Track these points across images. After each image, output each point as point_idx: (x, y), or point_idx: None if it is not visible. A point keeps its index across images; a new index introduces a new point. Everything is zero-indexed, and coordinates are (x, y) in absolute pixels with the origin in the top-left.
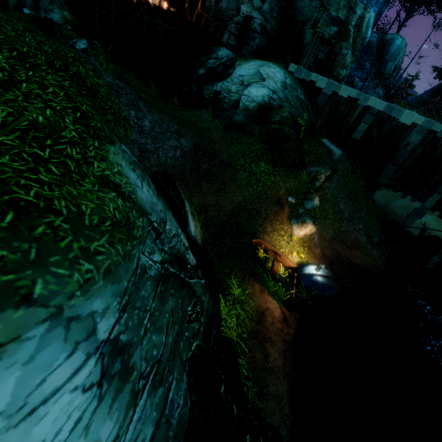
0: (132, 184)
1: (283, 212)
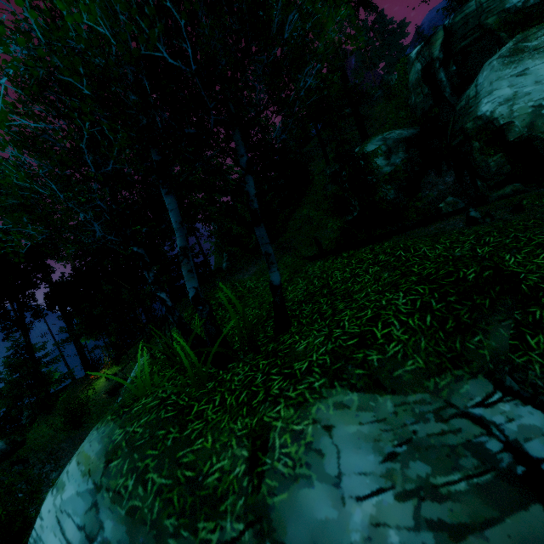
0: (316, 469)
1: None
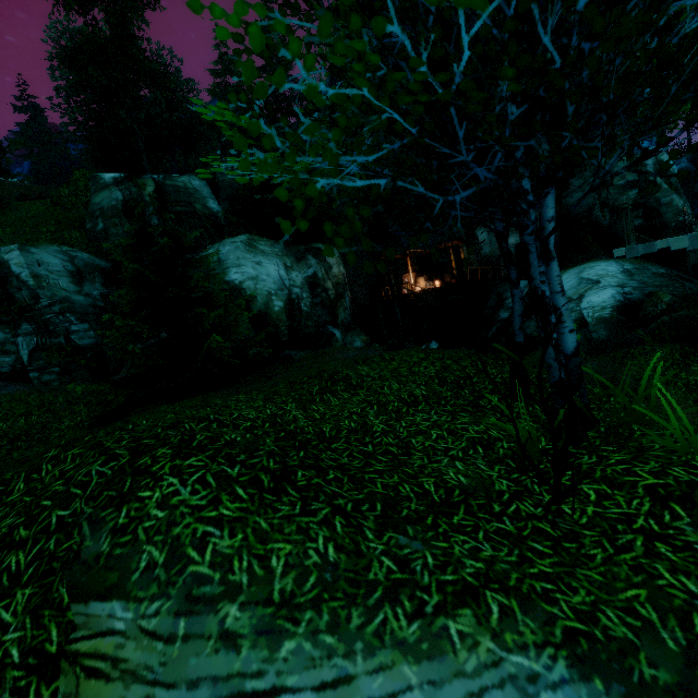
0: None
1: None
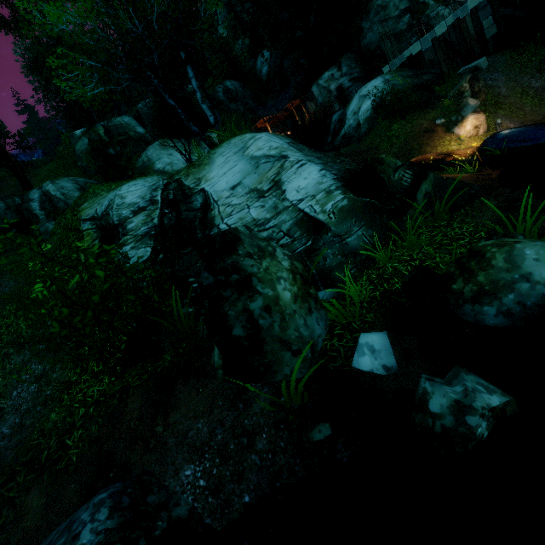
0: None
1: (436, 133)
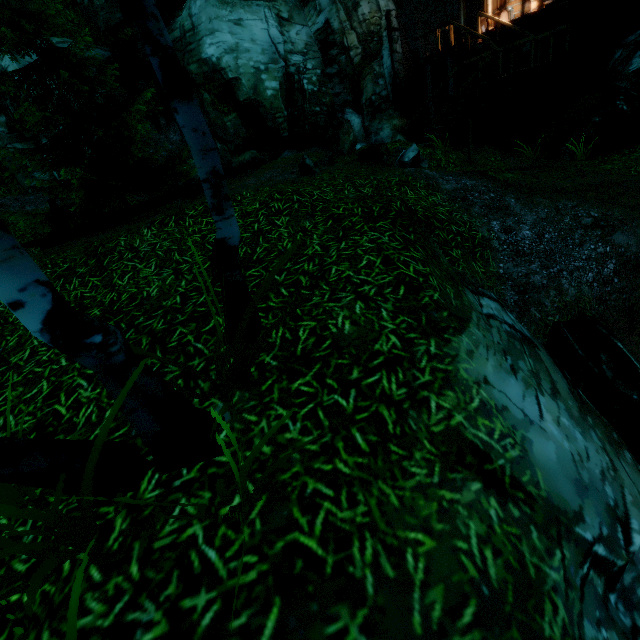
0: (517, 425)
1: None
